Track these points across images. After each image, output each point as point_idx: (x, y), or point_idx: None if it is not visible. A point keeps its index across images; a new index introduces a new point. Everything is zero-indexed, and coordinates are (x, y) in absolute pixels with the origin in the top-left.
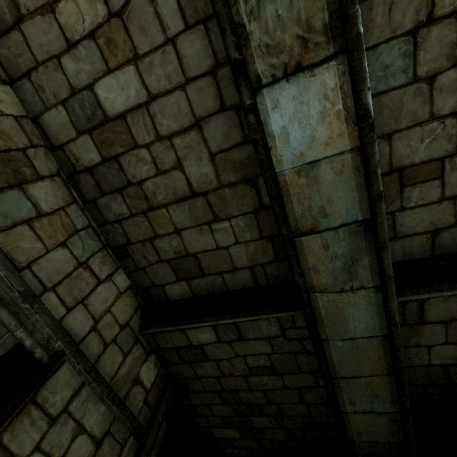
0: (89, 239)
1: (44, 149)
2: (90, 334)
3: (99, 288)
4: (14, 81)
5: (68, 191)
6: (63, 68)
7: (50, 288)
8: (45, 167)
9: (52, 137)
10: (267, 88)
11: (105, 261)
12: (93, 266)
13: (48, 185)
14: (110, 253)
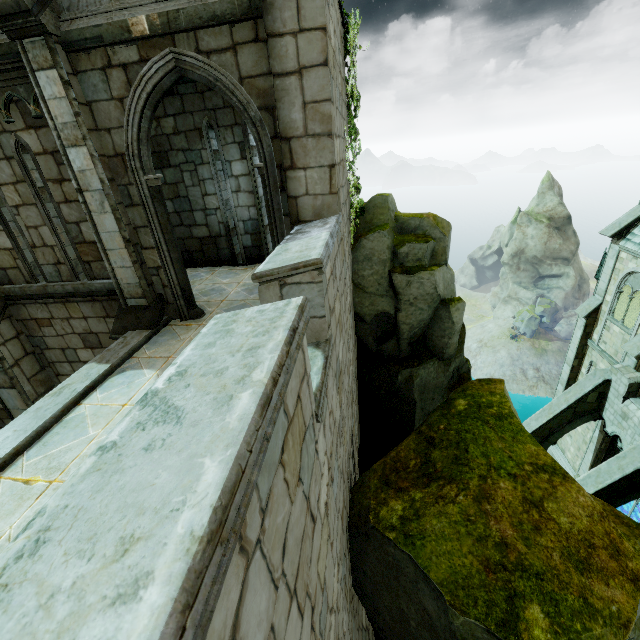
0: None
1: None
2: None
3: None
4: None
5: None
6: None
7: None
8: None
9: None
10: None
11: None
12: None
13: None
14: None
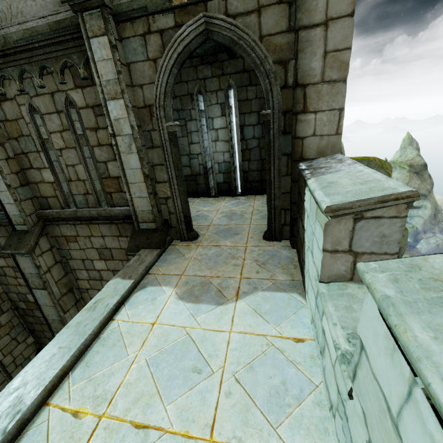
0: (19, 328)
1: (7, 300)
2: (11, 363)
3: (19, 346)
4: (1, 284)
5: (14, 312)
6: (17, 287)
7: (0, 350)
8: (6, 308)
9: (11, 298)
10: (56, 333)
11: (24, 334)
12: (18, 338)
13: (6, 314)
14: (27, 330)
